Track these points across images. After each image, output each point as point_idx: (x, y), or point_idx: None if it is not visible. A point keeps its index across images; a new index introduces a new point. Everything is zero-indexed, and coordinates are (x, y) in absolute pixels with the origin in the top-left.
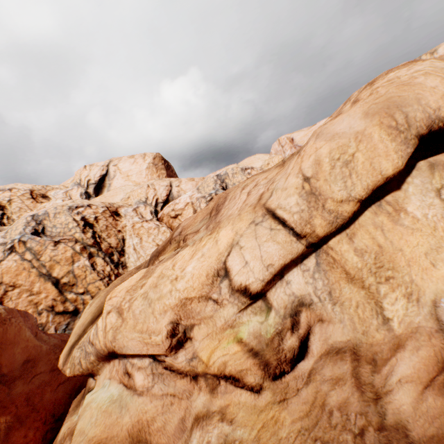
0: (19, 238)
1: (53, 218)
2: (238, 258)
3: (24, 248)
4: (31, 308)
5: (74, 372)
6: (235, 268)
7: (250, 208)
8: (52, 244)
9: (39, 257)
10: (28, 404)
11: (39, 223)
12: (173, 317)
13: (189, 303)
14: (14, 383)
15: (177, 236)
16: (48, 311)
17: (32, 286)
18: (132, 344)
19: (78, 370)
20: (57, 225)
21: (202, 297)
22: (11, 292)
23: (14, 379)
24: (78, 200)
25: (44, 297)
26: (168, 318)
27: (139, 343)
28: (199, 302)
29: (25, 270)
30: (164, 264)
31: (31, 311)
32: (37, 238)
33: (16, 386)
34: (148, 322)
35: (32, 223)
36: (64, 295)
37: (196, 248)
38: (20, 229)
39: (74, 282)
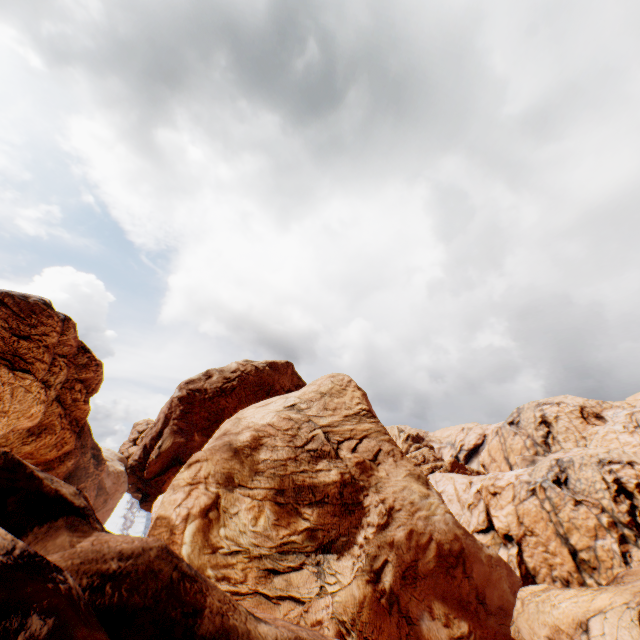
0: (540, 481)
1: (576, 469)
2: (599, 624)
3: (543, 494)
4: (544, 566)
5: (514, 636)
6: (593, 630)
7: (636, 589)
8: (571, 501)
9: (556, 511)
10: (494, 638)
11: (562, 470)
12: (549, 633)
13: (560, 632)
14: (489, 615)
15: (618, 577)
16: (561, 582)
17: (546, 542)
18: (524, 630)
19: (516, 636)
20: (580, 479)
21: (568, 634)
22: (528, 537)
23: (490, 612)
24: (614, 451)
25: (558, 562)
26: (545, 630)
27: (527, 633)
28: (566, 637)
29: (541, 519)
30: (556, 590)
31: (544, 570)
32: (555, 488)
33: (490, 617)
34: (533, 623)
35: (554, 467)
36: (581, 575)
37: (576, 593)
38: (542, 472)
39: (594, 564)
